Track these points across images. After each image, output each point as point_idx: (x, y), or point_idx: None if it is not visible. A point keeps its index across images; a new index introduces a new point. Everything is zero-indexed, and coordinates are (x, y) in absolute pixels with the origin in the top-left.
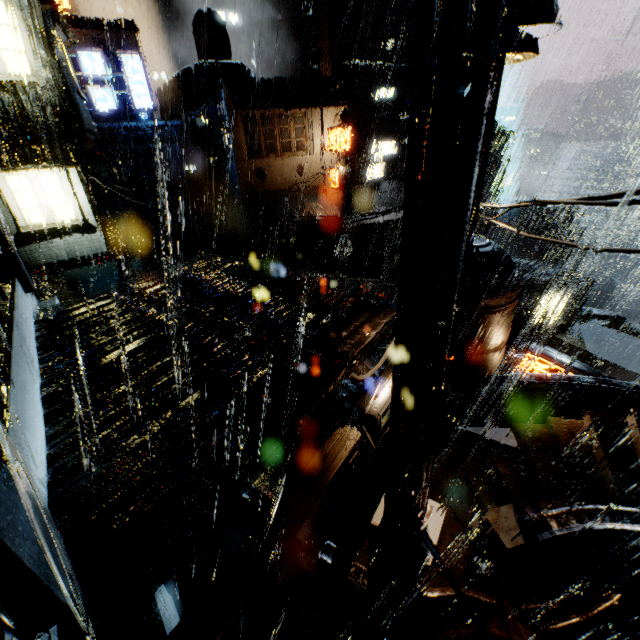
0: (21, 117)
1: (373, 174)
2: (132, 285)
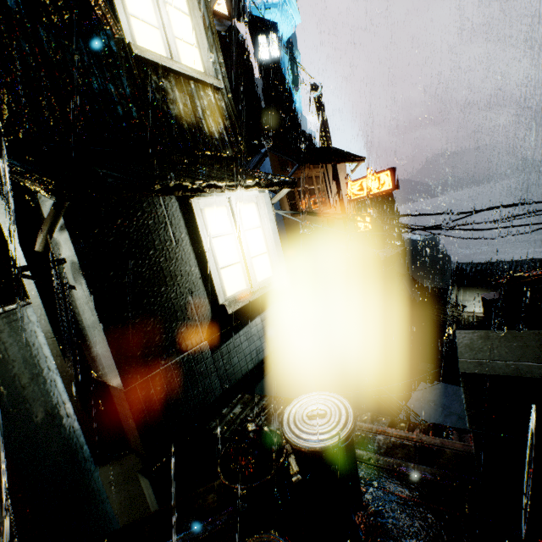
0: (195, 128)
1: None
2: None
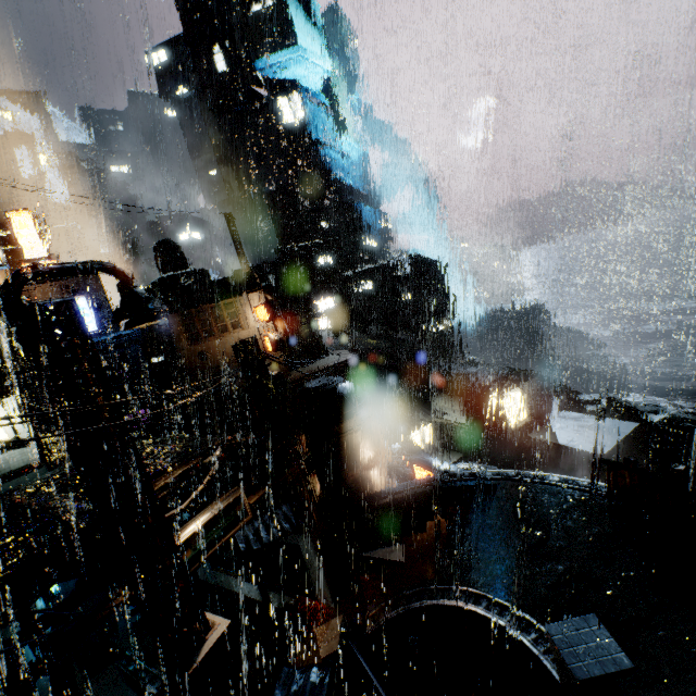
0: None
1: (319, 328)
2: (26, 487)
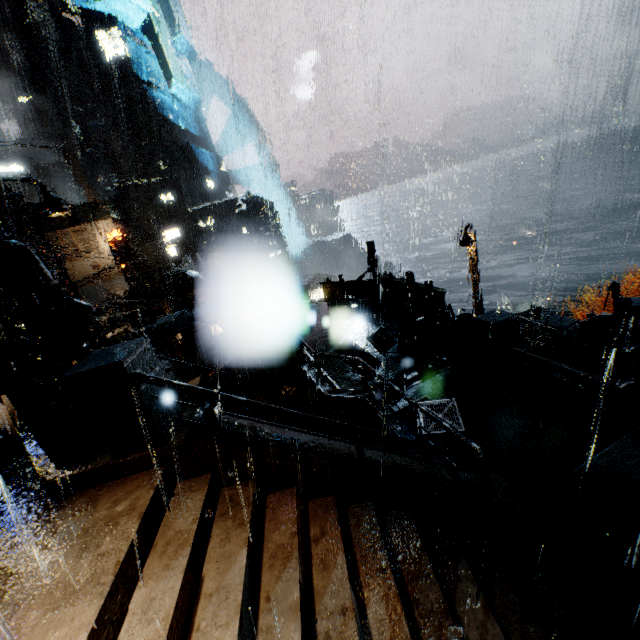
0: None
1: (167, 254)
2: None
